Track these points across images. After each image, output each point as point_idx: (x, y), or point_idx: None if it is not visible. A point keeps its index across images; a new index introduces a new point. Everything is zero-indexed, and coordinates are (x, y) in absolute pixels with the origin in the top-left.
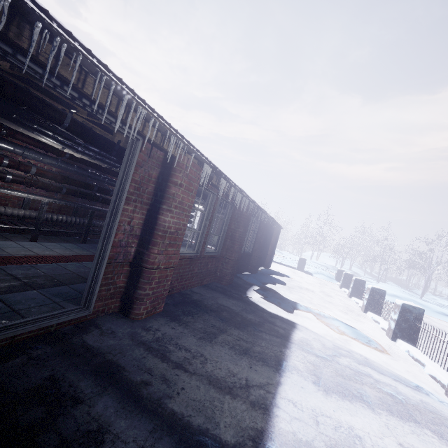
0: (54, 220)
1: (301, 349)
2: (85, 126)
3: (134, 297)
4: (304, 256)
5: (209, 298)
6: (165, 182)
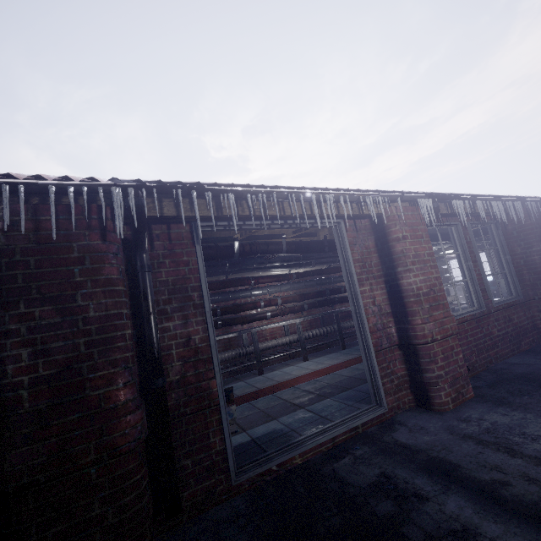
0: (311, 337)
1: None
2: (296, 242)
3: (425, 384)
4: None
5: None
6: (385, 244)
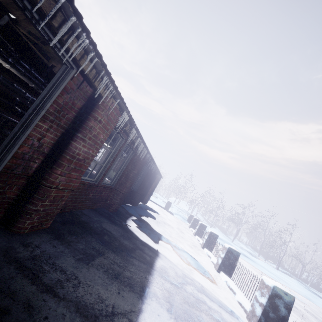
0: None
1: (161, 276)
2: (20, 36)
3: (22, 211)
4: (170, 200)
5: (96, 221)
6: (86, 114)
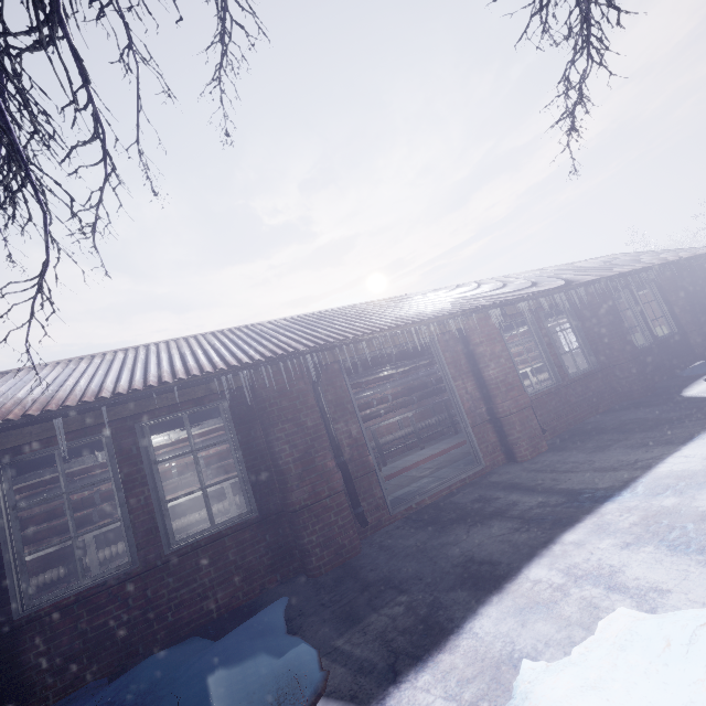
0: (425, 427)
1: None
2: (402, 352)
3: (509, 444)
4: None
5: (608, 421)
6: (469, 349)
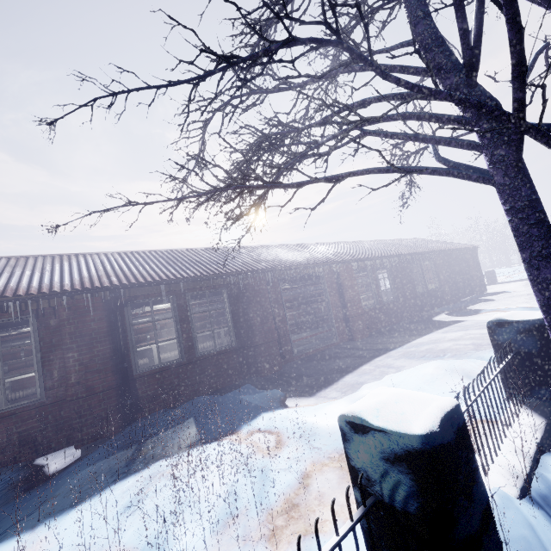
0: (300, 322)
1: (450, 327)
2: (302, 276)
3: (351, 331)
4: None
5: (398, 327)
6: (339, 281)
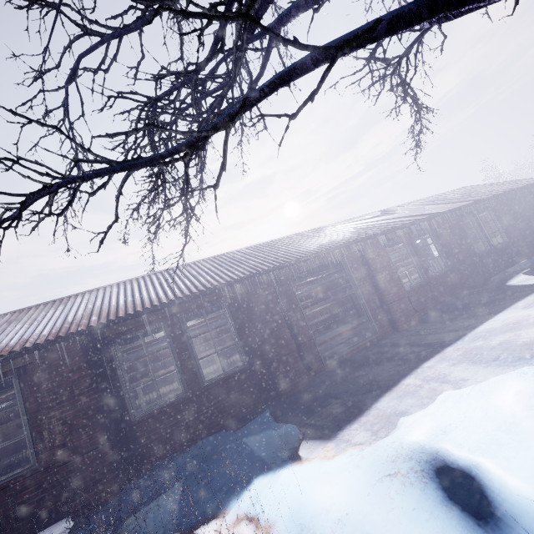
0: (338, 313)
1: None
2: (322, 265)
3: (394, 320)
4: None
5: (458, 303)
6: (366, 262)
